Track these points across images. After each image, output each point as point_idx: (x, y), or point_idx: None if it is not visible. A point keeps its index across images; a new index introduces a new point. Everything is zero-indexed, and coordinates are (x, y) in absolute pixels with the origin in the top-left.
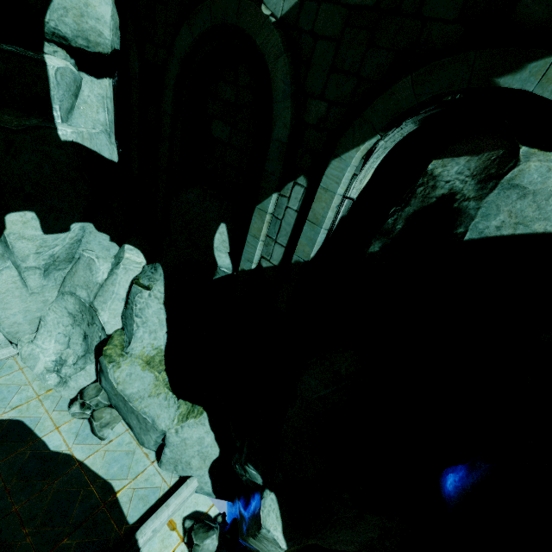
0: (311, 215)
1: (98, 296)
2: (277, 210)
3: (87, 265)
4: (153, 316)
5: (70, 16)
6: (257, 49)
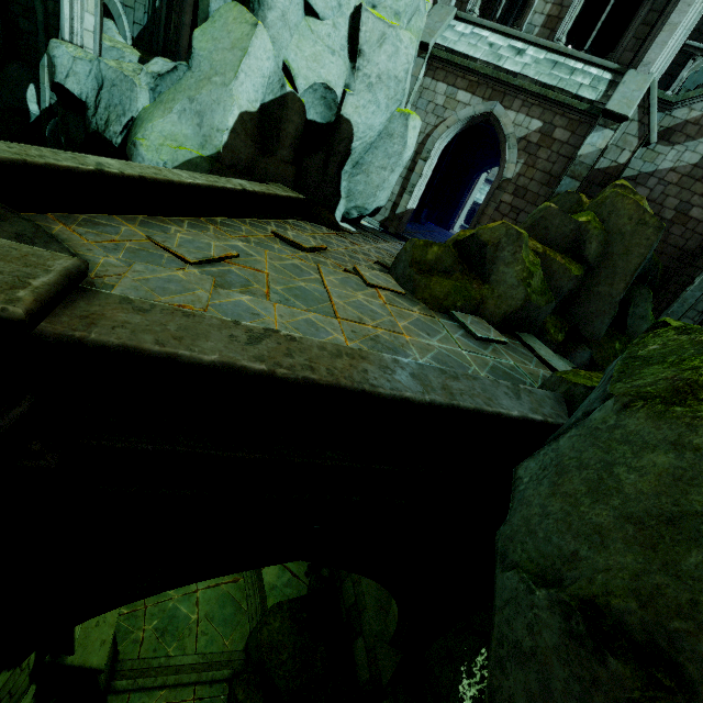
0: None
1: None
2: None
3: None
4: None
5: None
6: None
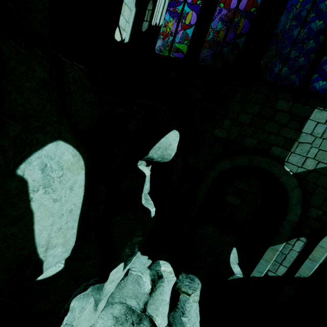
0: (311, 256)
1: (150, 304)
2: (283, 249)
3: (135, 280)
4: (193, 312)
5: (160, 150)
6: (278, 180)
